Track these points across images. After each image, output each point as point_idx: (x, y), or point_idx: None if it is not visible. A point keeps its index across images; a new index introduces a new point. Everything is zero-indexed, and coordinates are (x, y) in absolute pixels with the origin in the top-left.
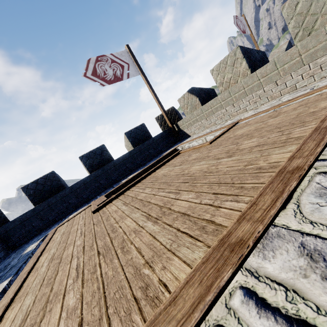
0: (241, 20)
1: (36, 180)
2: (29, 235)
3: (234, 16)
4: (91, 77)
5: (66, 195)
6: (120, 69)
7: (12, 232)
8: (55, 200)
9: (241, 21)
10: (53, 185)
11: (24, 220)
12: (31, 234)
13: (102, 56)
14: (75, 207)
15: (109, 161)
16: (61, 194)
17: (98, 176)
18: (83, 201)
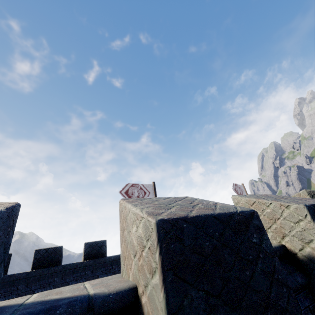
0: (240, 187)
1: (48, 248)
2: (9, 296)
3: (234, 184)
4: (123, 194)
5: (56, 272)
6: (143, 194)
7: (2, 286)
8: (47, 272)
9: (239, 188)
10: (55, 258)
11: (17, 279)
12: (11, 295)
13: (136, 184)
14: (55, 287)
15: (102, 255)
16: (54, 269)
17: (88, 265)
18: (64, 283)
